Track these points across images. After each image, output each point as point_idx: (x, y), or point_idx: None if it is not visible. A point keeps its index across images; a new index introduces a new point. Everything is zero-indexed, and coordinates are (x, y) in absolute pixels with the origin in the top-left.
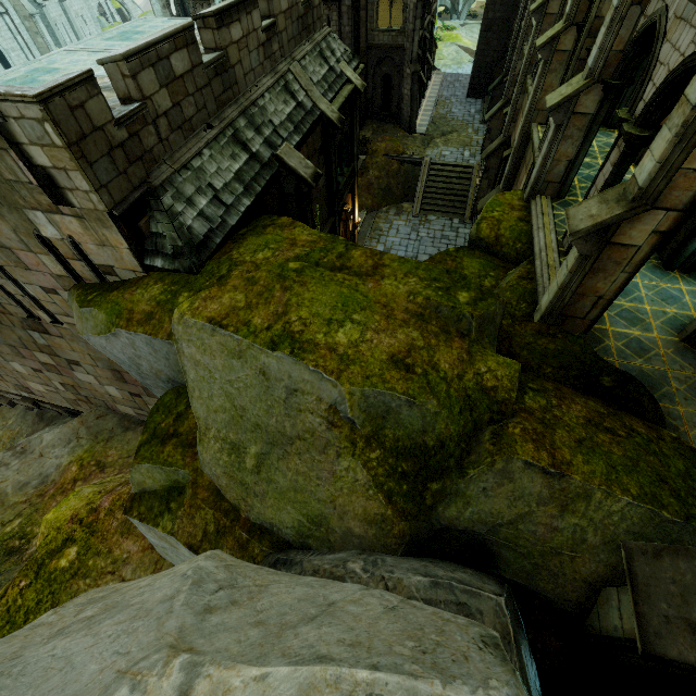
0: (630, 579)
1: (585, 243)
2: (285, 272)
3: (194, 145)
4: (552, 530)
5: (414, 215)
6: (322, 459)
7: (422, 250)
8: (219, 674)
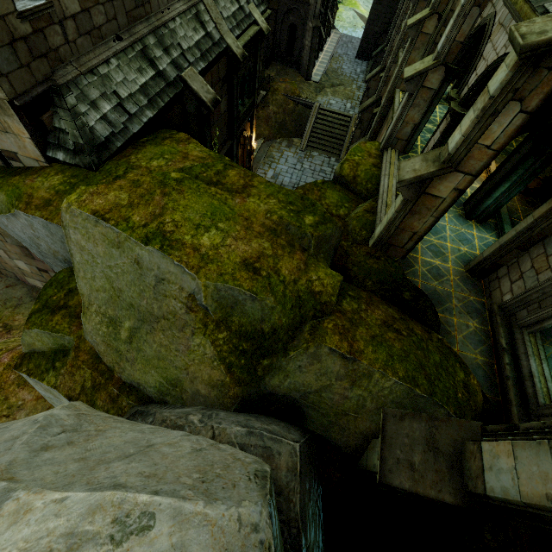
0: (382, 433)
1: (408, 190)
2: (166, 180)
3: (102, 52)
4: (344, 398)
5: (301, 150)
6: (180, 336)
7: (303, 179)
8: (26, 498)
